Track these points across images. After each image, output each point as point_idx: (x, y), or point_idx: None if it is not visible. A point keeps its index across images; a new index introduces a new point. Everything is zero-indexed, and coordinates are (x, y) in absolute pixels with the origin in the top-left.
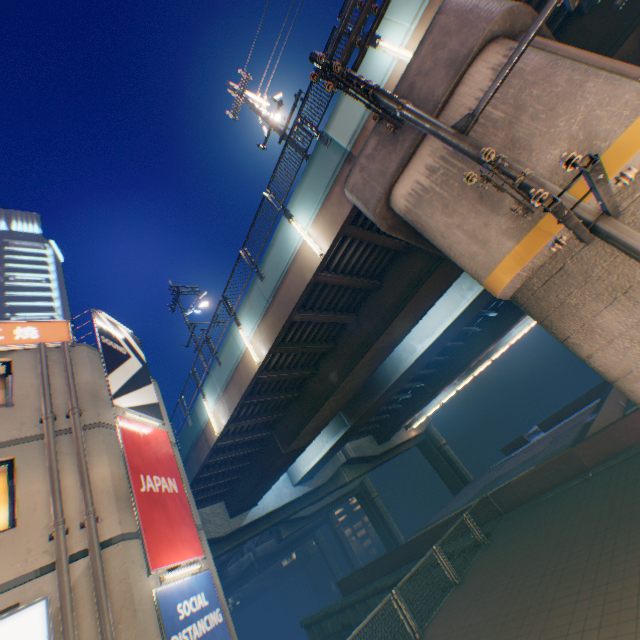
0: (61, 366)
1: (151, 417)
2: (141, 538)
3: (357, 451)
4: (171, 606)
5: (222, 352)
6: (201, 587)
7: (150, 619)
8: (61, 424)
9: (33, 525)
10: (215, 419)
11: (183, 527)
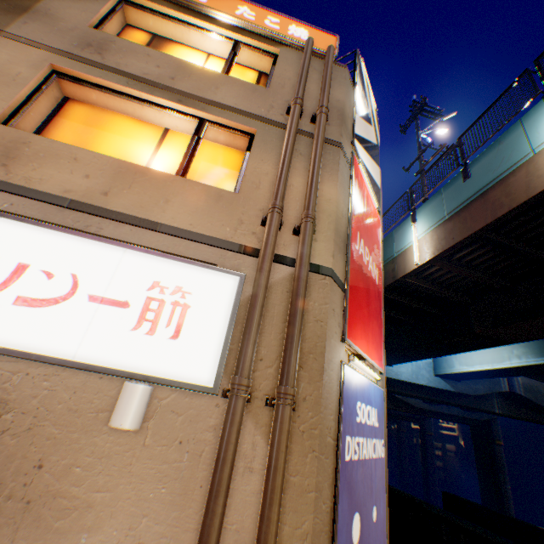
0: (317, 76)
1: (372, 193)
2: (343, 294)
3: (527, 391)
4: (351, 397)
5: (478, 159)
6: (374, 402)
7: (331, 393)
8: (302, 125)
9: (250, 201)
10: (417, 249)
11: (373, 323)
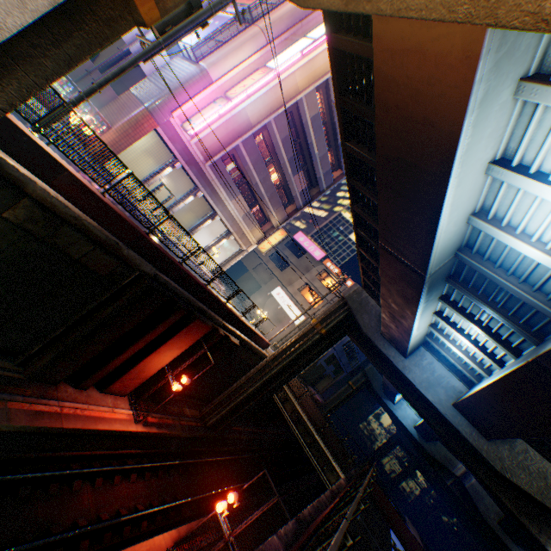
0: None
1: None
2: None
3: (471, 489)
4: None
5: None
6: None
7: None
8: (332, 302)
9: (314, 310)
10: None
11: None
